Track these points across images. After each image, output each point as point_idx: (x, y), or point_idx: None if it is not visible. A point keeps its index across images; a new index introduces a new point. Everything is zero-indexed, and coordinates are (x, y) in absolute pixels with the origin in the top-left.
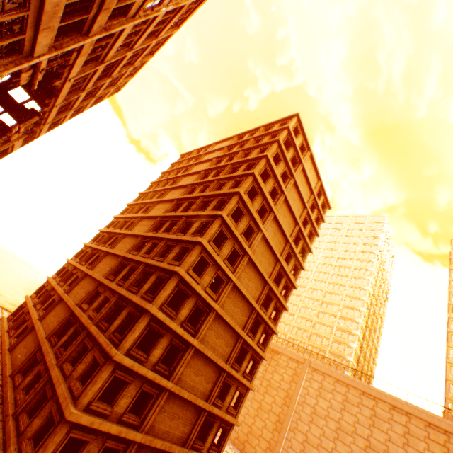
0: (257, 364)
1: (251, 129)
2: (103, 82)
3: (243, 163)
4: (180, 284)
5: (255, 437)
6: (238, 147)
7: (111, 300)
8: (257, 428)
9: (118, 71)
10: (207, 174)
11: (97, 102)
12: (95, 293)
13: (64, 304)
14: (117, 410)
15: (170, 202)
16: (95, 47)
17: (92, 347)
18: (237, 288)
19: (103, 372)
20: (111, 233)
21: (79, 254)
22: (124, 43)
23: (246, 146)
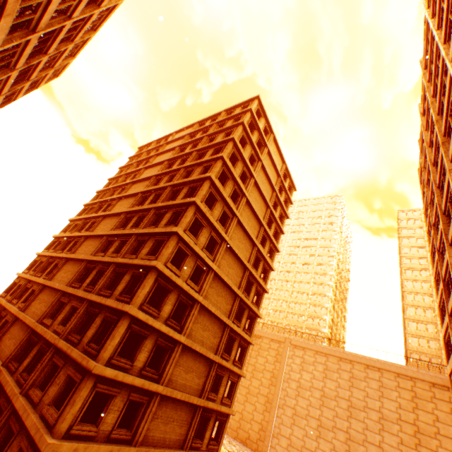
0: (245, 350)
1: (212, 115)
2: (38, 60)
3: (209, 149)
4: (159, 280)
5: (247, 422)
6: (201, 134)
7: (80, 309)
8: (248, 413)
9: (56, 48)
10: (171, 164)
11: (32, 89)
12: (58, 305)
13: (20, 323)
14: (104, 429)
15: (134, 197)
16: (23, 7)
17: (64, 365)
18: (218, 277)
19: (82, 390)
20: (69, 237)
21: (32, 266)
22: (60, 8)
23: (210, 131)
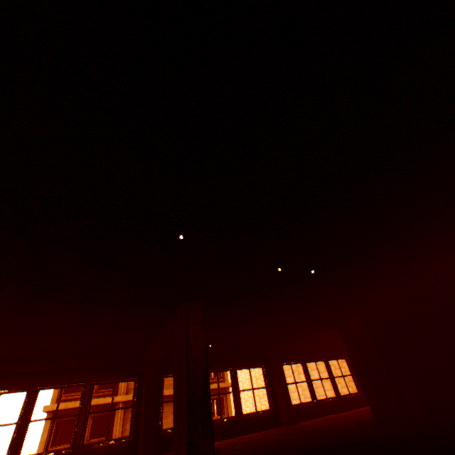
0: None
1: None
2: None
3: None
4: None
5: None
6: None
7: None
8: None
9: None
10: None
11: None
12: None
13: None
14: None
15: None
16: None
17: None
18: None
19: None
20: None
21: None
22: None
23: None
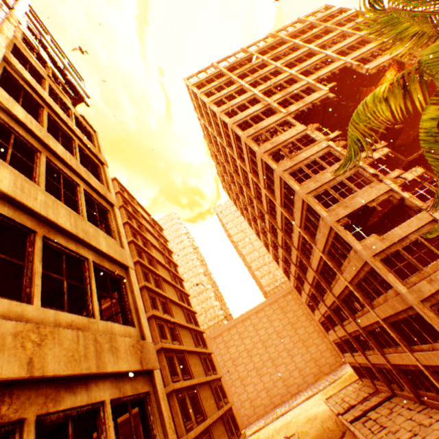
0: (212, 360)
1: None
2: None
3: None
4: (166, 355)
5: None
6: None
7: None
8: None
9: None
10: None
11: None
12: None
13: None
14: None
15: None
16: None
17: None
18: (179, 325)
19: None
20: None
21: None
22: None
23: None
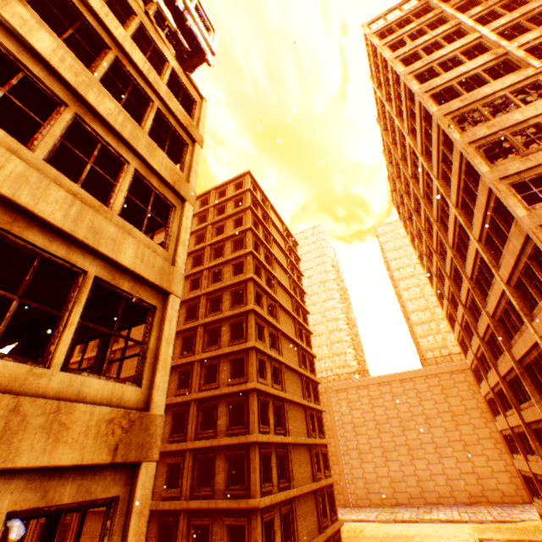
0: (321, 419)
1: (200, 195)
2: None
3: (224, 241)
4: (259, 398)
5: None
6: (198, 220)
7: (187, 462)
8: None
9: None
10: None
11: None
12: None
13: (92, 515)
14: None
15: None
16: None
17: (212, 521)
18: (286, 366)
19: (257, 527)
20: None
21: None
22: None
23: (210, 218)
